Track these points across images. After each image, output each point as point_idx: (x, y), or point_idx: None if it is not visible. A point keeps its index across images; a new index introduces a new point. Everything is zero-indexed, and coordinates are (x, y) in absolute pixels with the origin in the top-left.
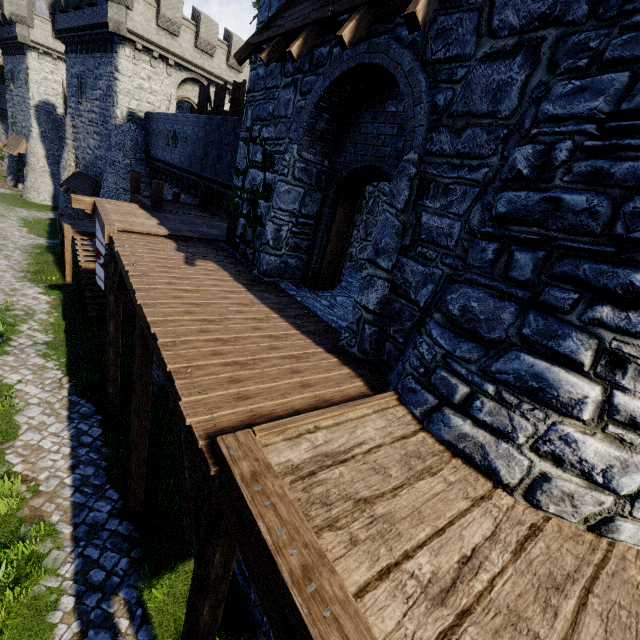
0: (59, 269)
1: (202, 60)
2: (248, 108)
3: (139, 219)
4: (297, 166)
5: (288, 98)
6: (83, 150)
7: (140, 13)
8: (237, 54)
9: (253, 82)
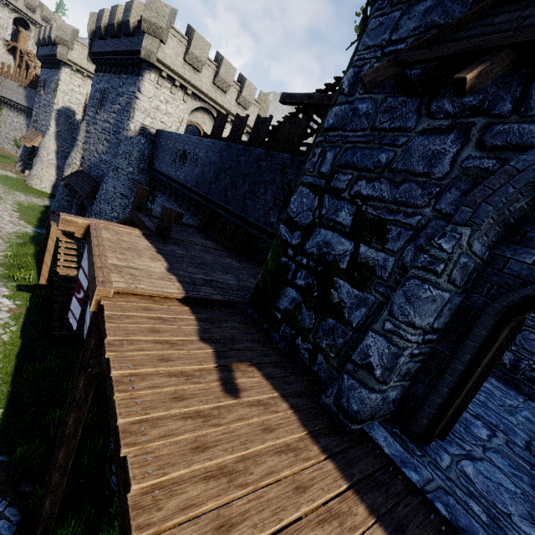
0: (36, 264)
1: (216, 94)
2: (327, 149)
3: (143, 261)
4: (459, 261)
5: (437, 149)
6: (90, 152)
7: (171, 47)
8: (370, 74)
9: (343, 118)
